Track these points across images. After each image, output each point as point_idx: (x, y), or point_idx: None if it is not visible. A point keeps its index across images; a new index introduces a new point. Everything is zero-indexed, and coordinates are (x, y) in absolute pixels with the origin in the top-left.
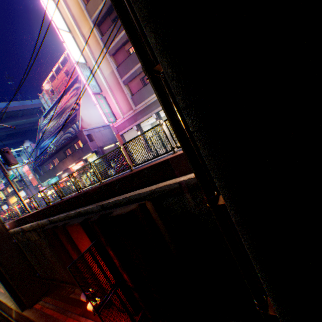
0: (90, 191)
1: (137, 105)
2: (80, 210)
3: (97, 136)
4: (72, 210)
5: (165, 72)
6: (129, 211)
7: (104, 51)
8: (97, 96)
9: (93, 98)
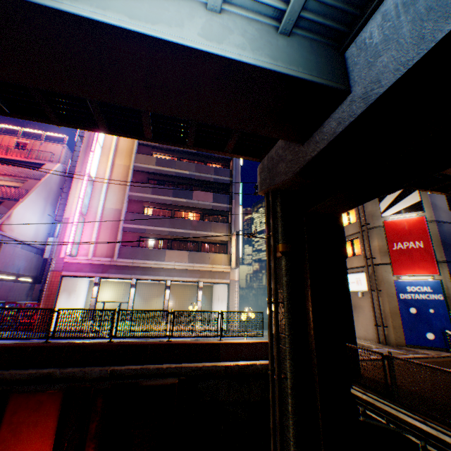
0: (95, 345)
1: (122, 258)
2: (54, 371)
3: (7, 251)
4: (8, 368)
5: (287, 307)
6: (174, 382)
7: (127, 191)
8: (81, 217)
9: (77, 216)
